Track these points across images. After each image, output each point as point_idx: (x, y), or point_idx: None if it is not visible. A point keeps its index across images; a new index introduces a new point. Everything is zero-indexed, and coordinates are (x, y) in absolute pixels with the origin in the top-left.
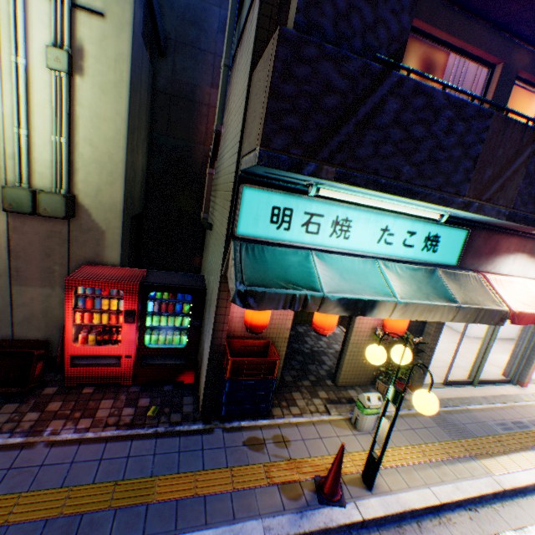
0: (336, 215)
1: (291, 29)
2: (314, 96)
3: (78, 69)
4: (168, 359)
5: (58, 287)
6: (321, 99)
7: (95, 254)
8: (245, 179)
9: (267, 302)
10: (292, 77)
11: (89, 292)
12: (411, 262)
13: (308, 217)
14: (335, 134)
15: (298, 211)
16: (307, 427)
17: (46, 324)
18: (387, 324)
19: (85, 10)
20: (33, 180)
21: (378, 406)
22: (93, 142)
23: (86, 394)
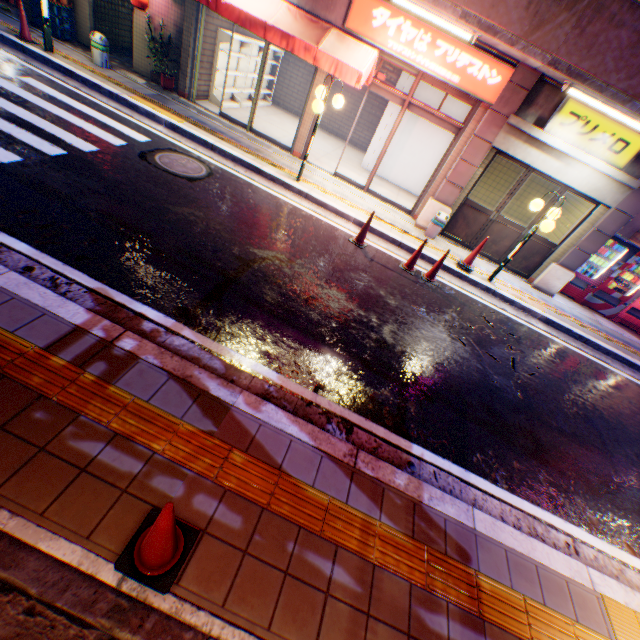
0: None
1: None
2: None
3: None
4: None
5: None
6: None
7: None
8: None
9: None
10: None
11: None
12: None
13: None
14: None
15: None
16: (69, 49)
17: None
18: None
19: None
20: None
21: (100, 44)
22: None
23: None
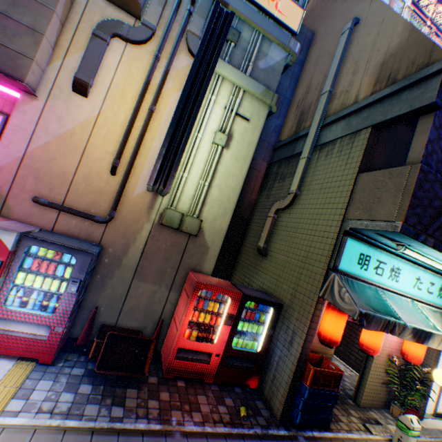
0: (392, 264)
1: (415, 163)
2: (429, 199)
3: (226, 145)
4: (242, 361)
5: (164, 286)
6: (432, 201)
7: (197, 263)
8: (346, 232)
9: (373, 323)
10: (421, 188)
11: (204, 294)
12: (426, 304)
13: (377, 263)
14: (435, 220)
15: (372, 258)
16: None
17: (143, 316)
18: (408, 352)
19: (240, 116)
20: (176, 205)
21: (418, 429)
22: (220, 187)
23: (181, 387)
